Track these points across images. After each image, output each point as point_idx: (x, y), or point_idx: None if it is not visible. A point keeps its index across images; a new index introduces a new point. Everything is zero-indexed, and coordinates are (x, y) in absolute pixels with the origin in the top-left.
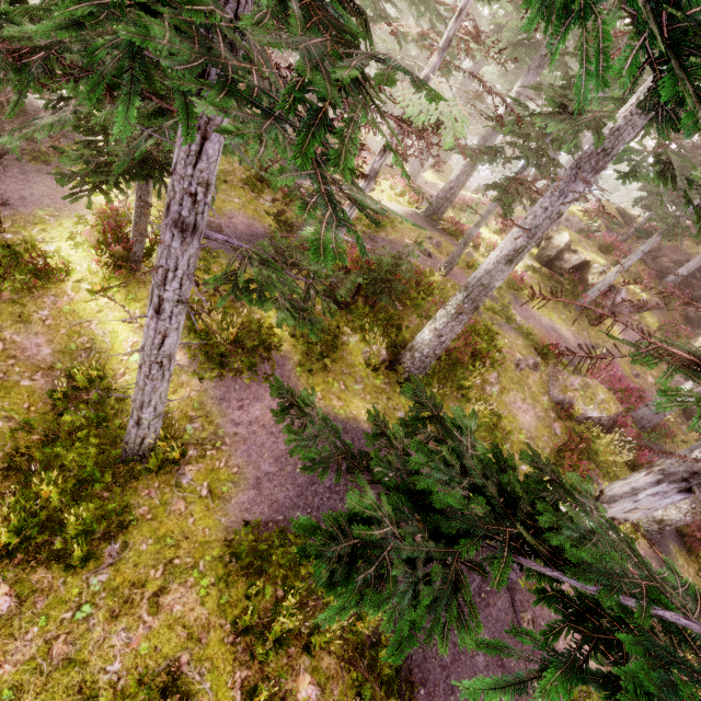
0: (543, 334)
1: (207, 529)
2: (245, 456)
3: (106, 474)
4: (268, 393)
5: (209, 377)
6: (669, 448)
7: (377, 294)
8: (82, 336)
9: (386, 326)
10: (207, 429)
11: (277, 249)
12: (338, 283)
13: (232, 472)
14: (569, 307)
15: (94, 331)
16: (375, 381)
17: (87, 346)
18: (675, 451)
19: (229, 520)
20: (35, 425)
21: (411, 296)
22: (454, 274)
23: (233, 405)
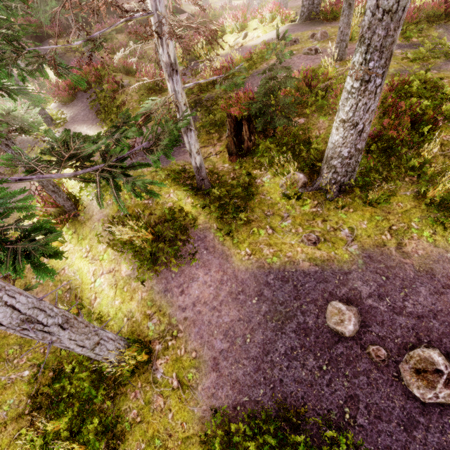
0: None
1: (185, 423)
2: (198, 338)
3: (100, 390)
4: (200, 270)
5: (148, 277)
6: None
7: (269, 122)
8: (63, 282)
9: (292, 149)
10: (163, 322)
11: (50, 150)
12: (153, 144)
13: (192, 357)
14: None
15: (68, 275)
16: (302, 209)
17: (67, 288)
18: None
19: (201, 410)
20: (50, 364)
21: (309, 103)
22: (352, 51)
23: (176, 293)
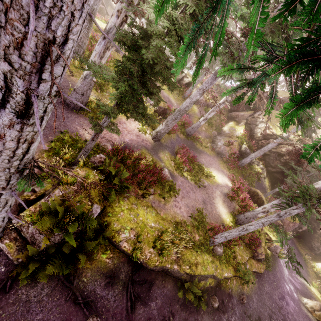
0: (161, 95)
1: None
2: None
3: None
4: None
5: None
6: (198, 147)
7: None
8: None
9: None
10: None
11: None
12: None
13: None
14: (178, 94)
15: None
16: None
17: None
18: (200, 149)
19: None
20: None
21: (91, 43)
22: None
23: None
